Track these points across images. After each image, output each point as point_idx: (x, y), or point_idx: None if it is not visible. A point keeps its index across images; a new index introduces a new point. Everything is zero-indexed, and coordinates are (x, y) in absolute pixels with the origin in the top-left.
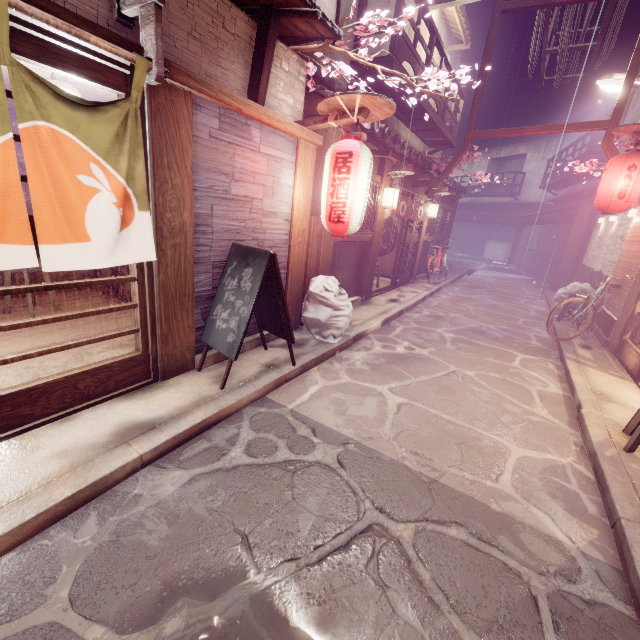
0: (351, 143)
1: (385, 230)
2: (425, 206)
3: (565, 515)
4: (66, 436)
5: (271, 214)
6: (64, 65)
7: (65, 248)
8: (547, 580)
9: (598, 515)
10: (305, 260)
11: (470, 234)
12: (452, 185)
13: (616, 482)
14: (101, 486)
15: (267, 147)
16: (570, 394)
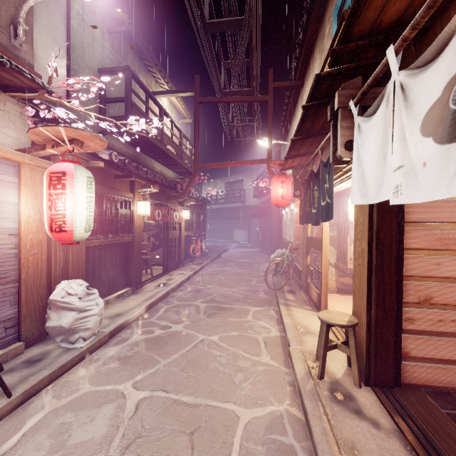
0: (65, 165)
1: (155, 231)
2: (179, 212)
3: None
4: None
5: None
6: None
7: None
8: None
9: None
10: (47, 269)
11: (224, 227)
12: (198, 197)
13: (316, 420)
14: None
15: None
16: (284, 333)
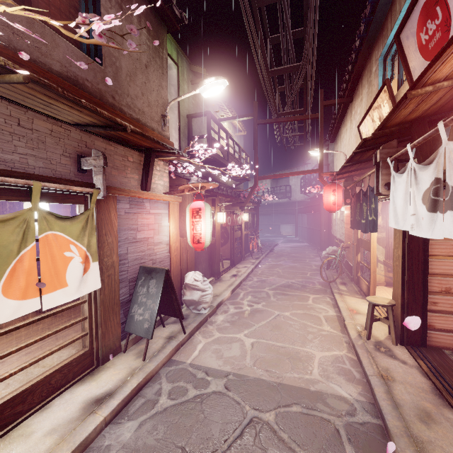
0: (199, 203)
1: (220, 231)
2: (241, 215)
3: (346, 383)
4: (49, 420)
5: (158, 243)
6: (57, 200)
7: (55, 293)
8: (342, 419)
9: (360, 378)
10: (180, 264)
11: (270, 222)
12: (253, 201)
13: (364, 357)
14: (83, 445)
15: (153, 209)
16: (339, 314)
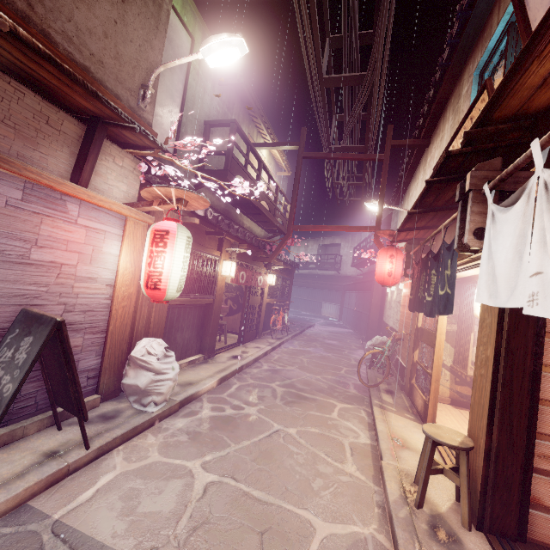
0: (169, 223)
1: (235, 293)
2: (264, 276)
3: None
4: None
5: (88, 279)
6: None
7: None
8: None
9: None
10: (131, 323)
11: (311, 297)
12: (286, 261)
13: None
14: None
15: (87, 220)
16: (376, 443)
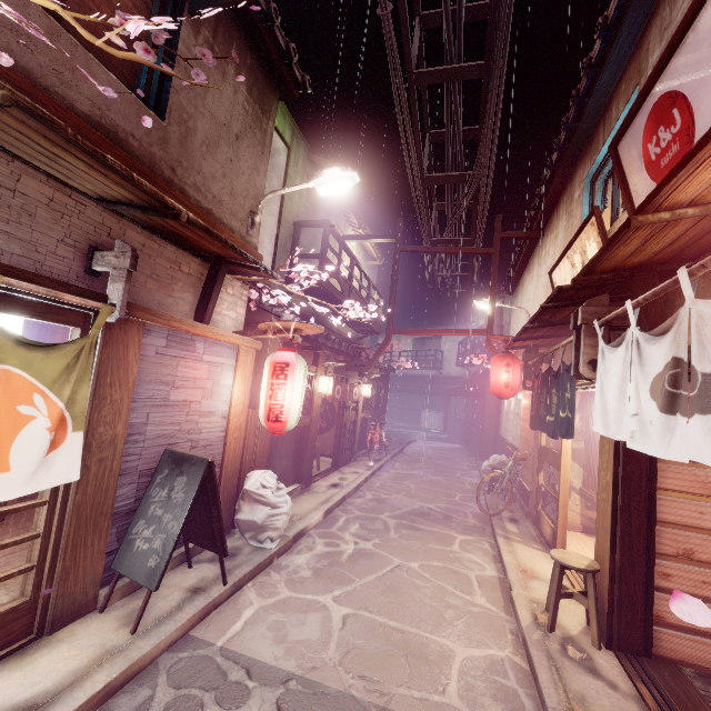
0: (288, 355)
1: (323, 408)
2: (359, 387)
3: None
4: None
5: (208, 413)
6: (30, 313)
7: None
8: None
9: (534, 710)
10: (241, 454)
11: (406, 404)
12: (382, 366)
13: (543, 668)
14: None
15: (210, 355)
16: (504, 575)
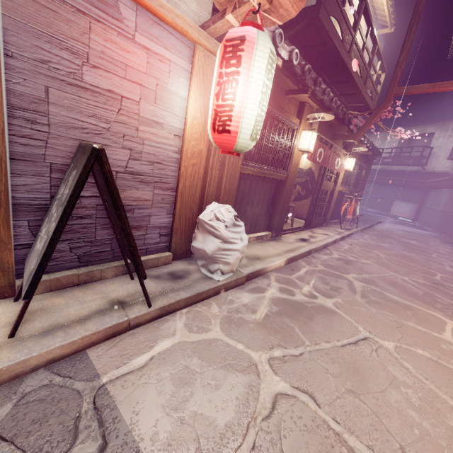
0: (245, 27)
1: (304, 179)
2: (342, 158)
3: None
4: None
5: (153, 123)
6: None
7: None
8: None
9: None
10: (201, 185)
11: (379, 194)
12: (369, 145)
13: None
14: None
15: (147, 39)
16: None
